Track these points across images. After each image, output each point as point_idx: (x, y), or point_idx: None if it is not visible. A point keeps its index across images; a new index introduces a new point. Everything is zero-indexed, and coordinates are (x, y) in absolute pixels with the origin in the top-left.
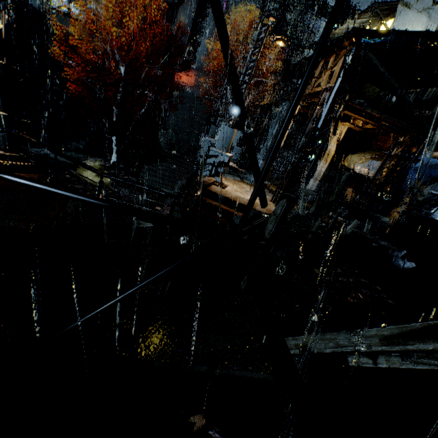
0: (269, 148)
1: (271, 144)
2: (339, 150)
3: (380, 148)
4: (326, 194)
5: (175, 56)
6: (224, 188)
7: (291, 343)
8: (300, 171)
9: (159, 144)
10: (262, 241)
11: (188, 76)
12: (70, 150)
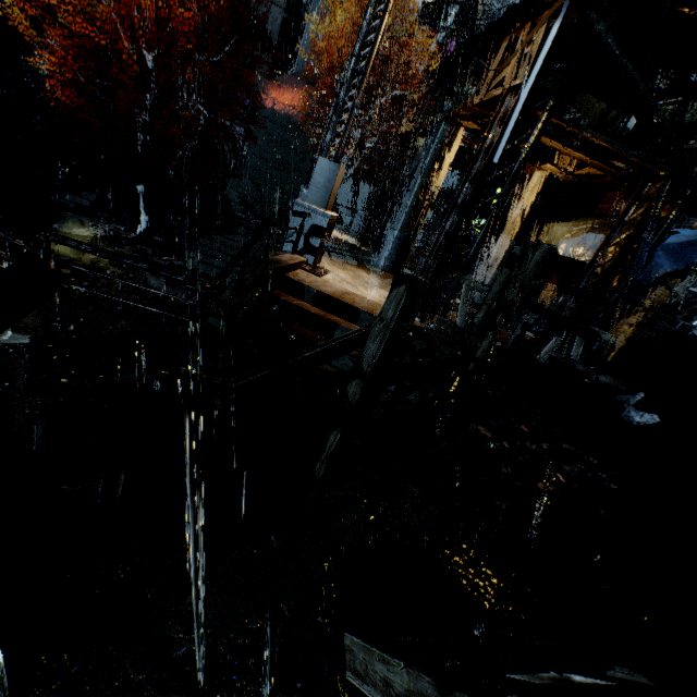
0: (411, 208)
1: (413, 202)
2: (532, 214)
3: (604, 214)
4: (506, 289)
5: (259, 51)
6: (321, 276)
7: (377, 671)
8: (460, 247)
9: (228, 203)
10: (357, 380)
11: (281, 88)
12: (67, 208)
